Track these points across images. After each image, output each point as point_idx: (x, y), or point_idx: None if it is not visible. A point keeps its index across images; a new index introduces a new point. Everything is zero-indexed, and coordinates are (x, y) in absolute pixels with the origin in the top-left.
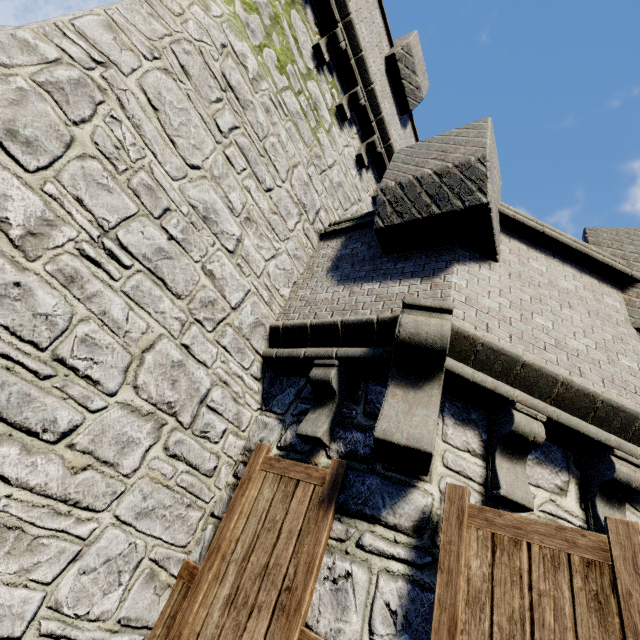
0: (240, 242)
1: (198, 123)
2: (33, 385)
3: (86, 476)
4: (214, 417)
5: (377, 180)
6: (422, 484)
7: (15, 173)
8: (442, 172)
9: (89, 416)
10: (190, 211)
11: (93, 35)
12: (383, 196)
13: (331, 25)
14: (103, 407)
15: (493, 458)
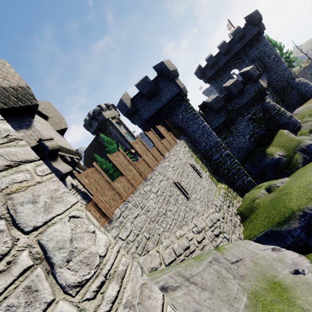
0: None
1: None
2: None
3: None
4: None
5: None
6: (66, 180)
7: None
8: (14, 88)
9: None
10: None
11: None
12: None
13: None
14: None
15: None
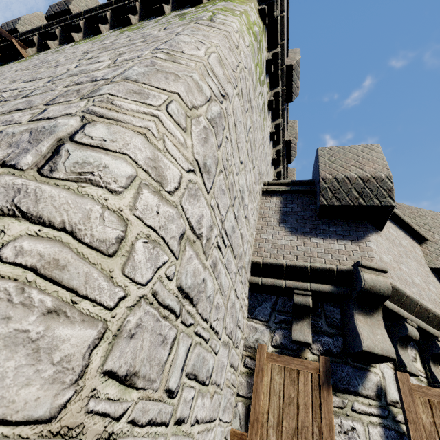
0: (247, 208)
1: (243, 129)
2: (205, 349)
3: (214, 399)
4: (239, 331)
5: (272, 146)
6: (372, 369)
7: (205, 196)
8: (364, 178)
9: (215, 358)
10: (239, 195)
11: (216, 71)
12: (324, 184)
13: (274, 45)
14: (218, 348)
15: (396, 349)
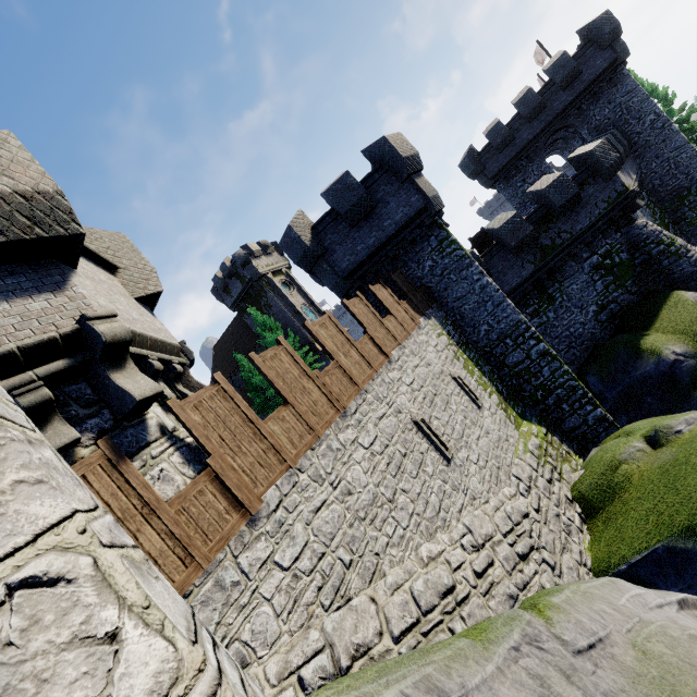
0: None
1: None
2: None
3: None
4: None
5: None
6: (148, 416)
7: None
8: (26, 194)
9: None
10: None
11: None
12: None
13: None
14: None
15: None
